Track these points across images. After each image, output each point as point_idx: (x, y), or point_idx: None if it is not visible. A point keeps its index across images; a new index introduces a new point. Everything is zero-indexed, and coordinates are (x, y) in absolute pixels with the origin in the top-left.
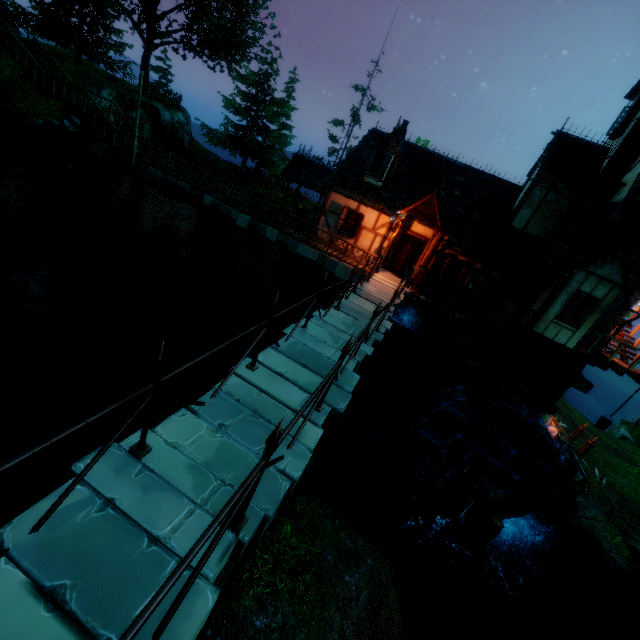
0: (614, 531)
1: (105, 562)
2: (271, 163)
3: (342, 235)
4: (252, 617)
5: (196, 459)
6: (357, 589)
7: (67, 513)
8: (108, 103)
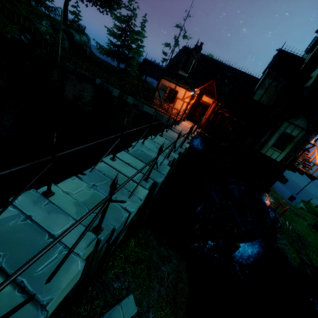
0: (293, 250)
1: (23, 245)
2: (132, 65)
3: (167, 102)
4: (112, 282)
5: (79, 200)
6: (167, 273)
7: (4, 221)
8: (45, 28)
